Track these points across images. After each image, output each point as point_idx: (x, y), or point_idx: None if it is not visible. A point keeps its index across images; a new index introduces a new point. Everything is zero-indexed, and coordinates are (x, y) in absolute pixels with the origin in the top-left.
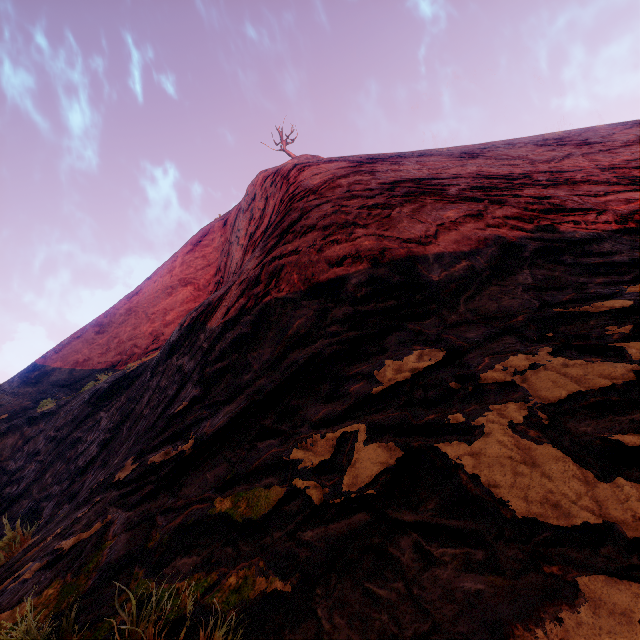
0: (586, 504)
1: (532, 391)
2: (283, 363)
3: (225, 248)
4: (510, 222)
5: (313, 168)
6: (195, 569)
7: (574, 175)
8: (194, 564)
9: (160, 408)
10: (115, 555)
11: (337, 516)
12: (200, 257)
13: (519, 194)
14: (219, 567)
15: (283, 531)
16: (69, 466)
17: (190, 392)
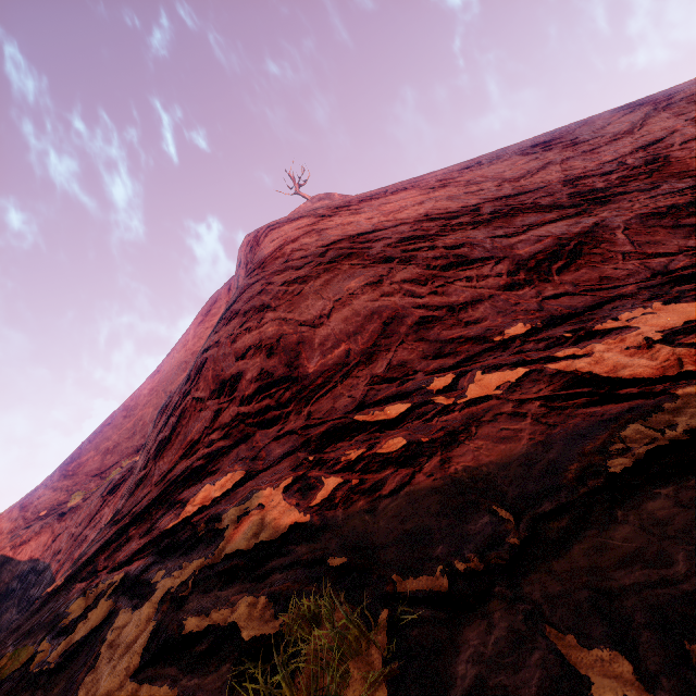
0: None
1: (227, 543)
2: (168, 477)
3: None
4: (405, 287)
5: (274, 232)
6: None
7: (528, 198)
8: None
9: None
10: None
11: (22, 690)
12: (209, 327)
13: (436, 245)
14: None
15: None
16: None
17: (121, 502)
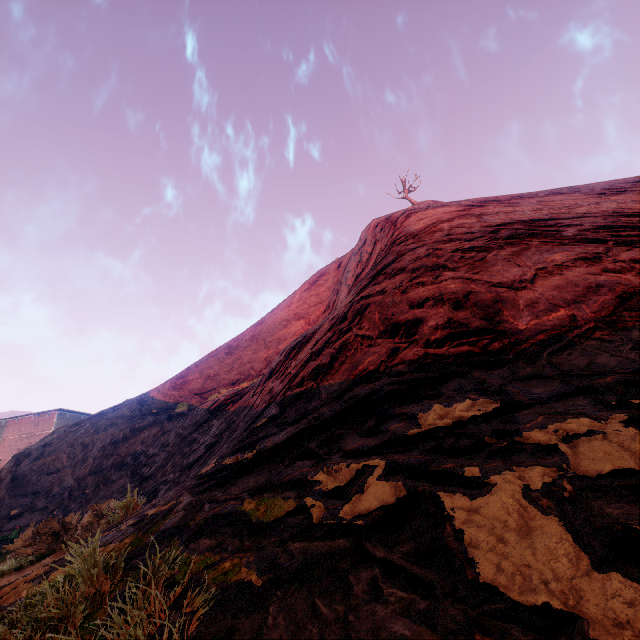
0: (562, 589)
1: (574, 460)
2: (346, 395)
3: (336, 288)
4: (639, 266)
5: (419, 214)
6: (209, 549)
7: None
8: (210, 545)
9: (249, 422)
10: (170, 525)
11: (324, 536)
12: (314, 295)
13: None
14: (223, 552)
15: (279, 537)
16: (183, 460)
17: (271, 411)
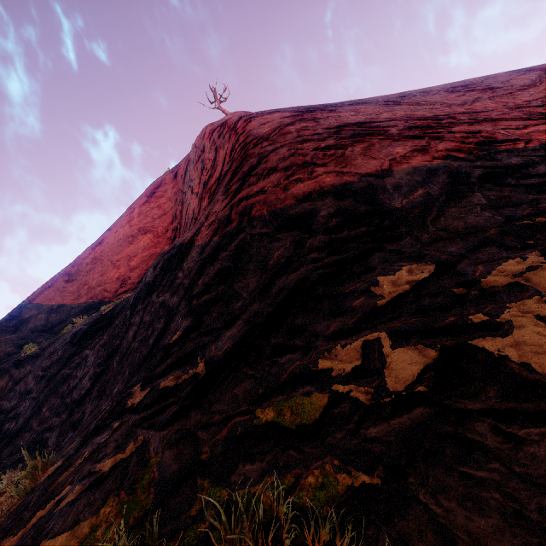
0: None
1: (540, 289)
2: (272, 289)
3: (178, 198)
4: (452, 154)
5: (259, 119)
6: (264, 474)
7: (489, 114)
8: (261, 470)
9: (151, 340)
10: (167, 470)
11: (395, 412)
12: (156, 207)
13: (452, 130)
14: (290, 470)
15: (343, 431)
16: (64, 400)
17: (181, 323)
